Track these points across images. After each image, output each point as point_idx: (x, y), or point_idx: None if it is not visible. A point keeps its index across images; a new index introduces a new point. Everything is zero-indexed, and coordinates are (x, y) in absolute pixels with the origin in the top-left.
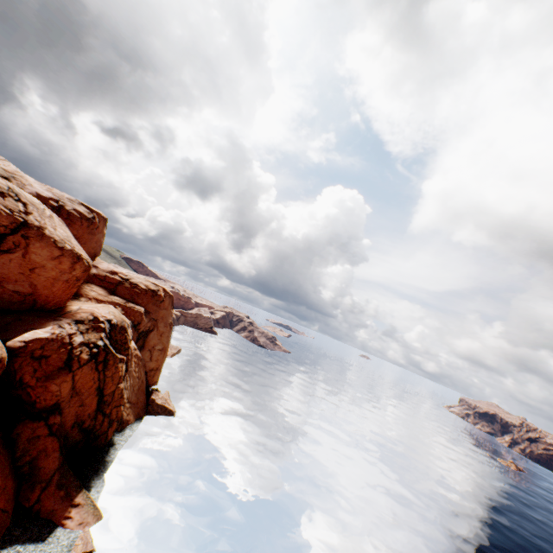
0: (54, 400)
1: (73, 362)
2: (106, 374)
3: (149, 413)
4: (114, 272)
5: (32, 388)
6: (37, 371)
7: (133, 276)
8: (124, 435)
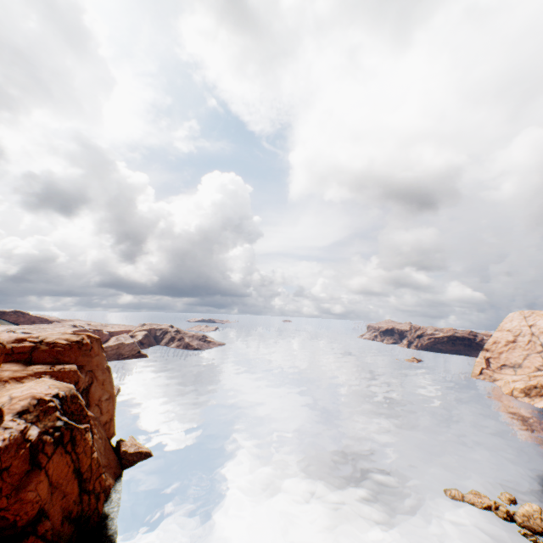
0: (37, 508)
1: (39, 458)
2: (77, 452)
3: (125, 467)
4: (21, 339)
5: (5, 510)
6: (3, 489)
7: (45, 335)
8: (113, 501)
